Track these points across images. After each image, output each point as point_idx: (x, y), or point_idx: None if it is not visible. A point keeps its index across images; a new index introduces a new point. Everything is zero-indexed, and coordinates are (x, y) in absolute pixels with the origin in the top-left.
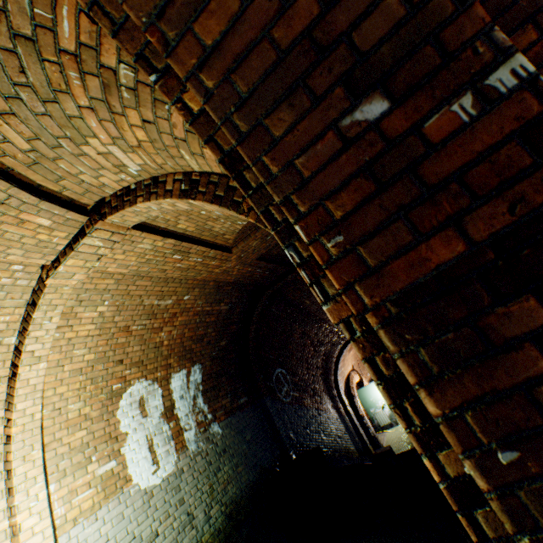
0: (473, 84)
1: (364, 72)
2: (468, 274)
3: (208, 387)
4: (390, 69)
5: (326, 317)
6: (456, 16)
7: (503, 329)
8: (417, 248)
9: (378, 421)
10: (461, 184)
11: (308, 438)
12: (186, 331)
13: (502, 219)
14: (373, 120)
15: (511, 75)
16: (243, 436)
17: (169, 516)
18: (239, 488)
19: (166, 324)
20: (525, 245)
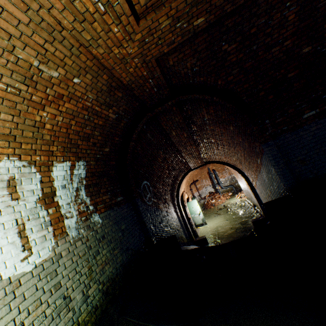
0: None
1: None
2: None
3: (91, 183)
4: None
5: (182, 149)
6: None
7: None
8: None
9: (195, 222)
10: None
11: (161, 230)
12: (72, 123)
13: None
14: None
15: None
16: (119, 226)
17: (40, 304)
18: (115, 267)
19: (49, 104)
20: None
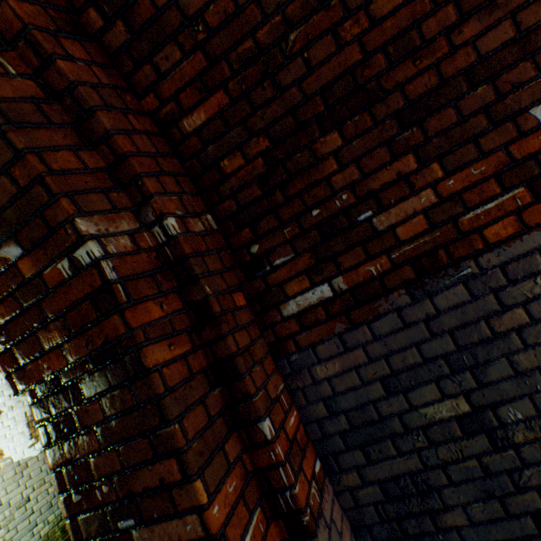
0: (69, 253)
1: (1, 223)
2: (75, 379)
3: None
4: (18, 226)
5: None
6: (52, 203)
7: (85, 419)
8: (44, 356)
9: None
10: (65, 320)
11: None
12: None
13: (85, 349)
14: (15, 258)
15: (87, 255)
16: None
17: (45, 483)
18: None
19: None
20: (101, 367)
